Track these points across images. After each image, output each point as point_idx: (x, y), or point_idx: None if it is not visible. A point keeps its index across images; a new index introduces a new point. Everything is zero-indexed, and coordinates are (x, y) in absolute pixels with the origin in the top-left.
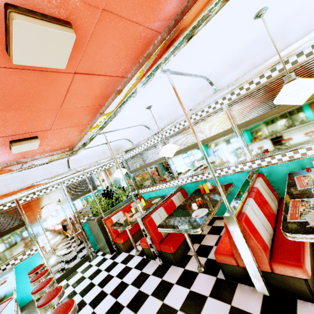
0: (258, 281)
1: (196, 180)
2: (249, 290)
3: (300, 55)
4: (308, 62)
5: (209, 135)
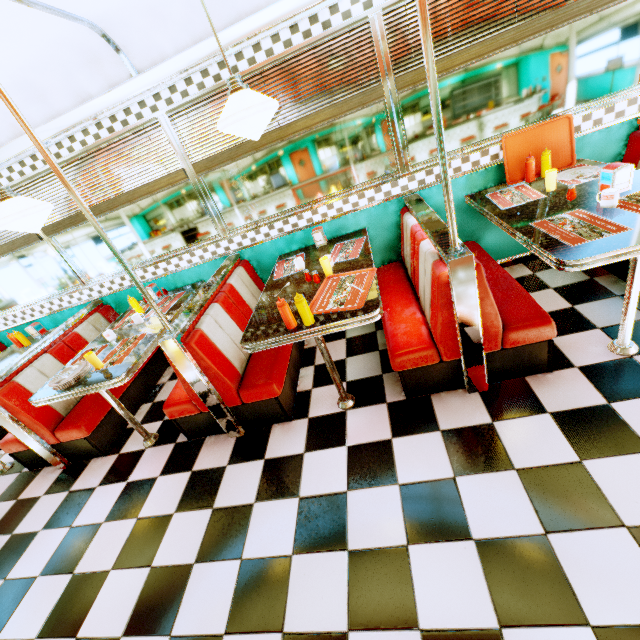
0: (51, 458)
1: (16, 324)
2: (52, 471)
3: (87, 133)
4: (100, 149)
5: (1, 241)
